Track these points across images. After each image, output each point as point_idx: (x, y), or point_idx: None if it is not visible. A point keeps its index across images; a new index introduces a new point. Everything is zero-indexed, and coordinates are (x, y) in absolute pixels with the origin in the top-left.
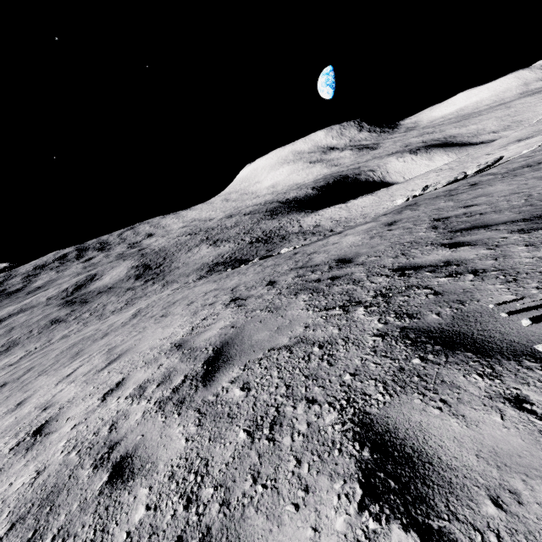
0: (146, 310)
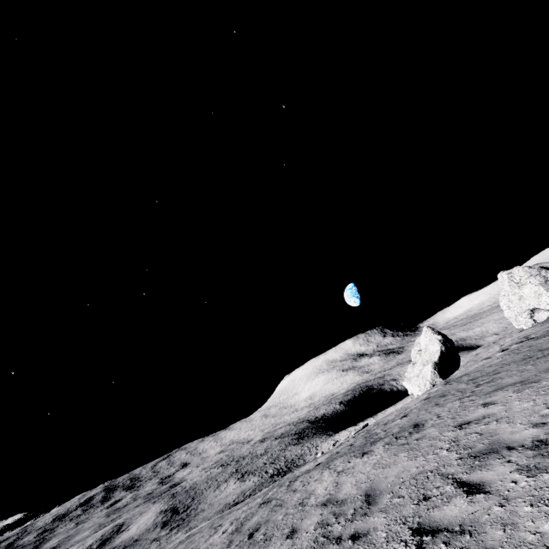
0: (169, 545)
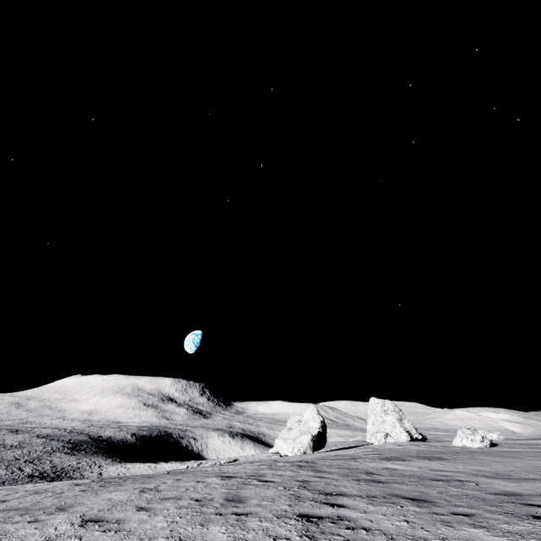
0: None
